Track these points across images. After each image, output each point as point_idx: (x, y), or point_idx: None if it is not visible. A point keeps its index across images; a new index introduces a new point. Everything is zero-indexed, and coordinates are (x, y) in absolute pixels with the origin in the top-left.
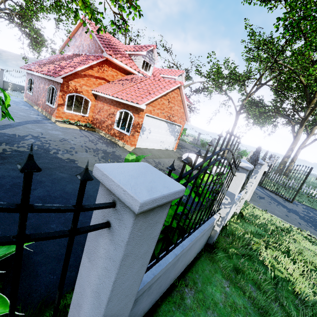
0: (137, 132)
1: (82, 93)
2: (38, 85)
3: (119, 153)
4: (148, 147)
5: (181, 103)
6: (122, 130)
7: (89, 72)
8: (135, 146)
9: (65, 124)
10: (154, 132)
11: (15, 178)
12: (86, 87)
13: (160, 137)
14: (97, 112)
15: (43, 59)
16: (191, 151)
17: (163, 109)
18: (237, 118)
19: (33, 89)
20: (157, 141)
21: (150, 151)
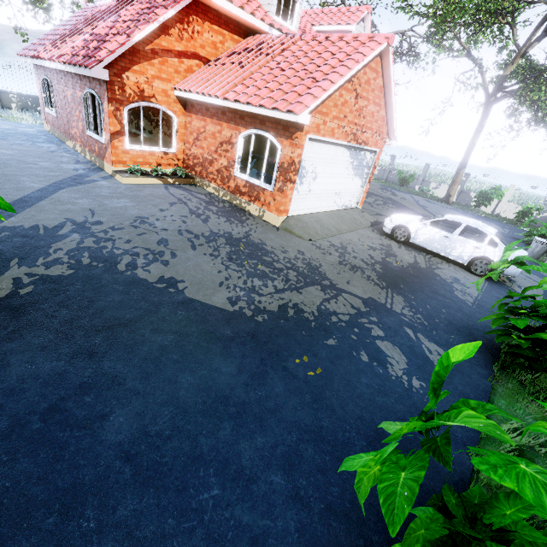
0: (290, 182)
1: (155, 100)
2: (63, 92)
3: (258, 236)
4: (310, 210)
5: (380, 95)
6: (255, 179)
7: (162, 42)
8: (287, 214)
9: (134, 178)
10: (323, 174)
11: (51, 383)
12: (161, 84)
13: (334, 185)
14: (192, 140)
15: (58, 26)
16: (385, 200)
17: (344, 116)
18: (487, 113)
19: (56, 102)
20: (329, 195)
21: (317, 221)
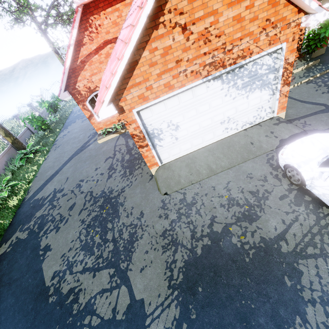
0: (142, 147)
1: (98, 88)
2: None
3: (127, 193)
4: (191, 149)
5: None
6: None
7: (84, 52)
8: (157, 165)
9: (102, 138)
10: (188, 119)
11: None
12: (97, 77)
13: (214, 117)
14: None
15: None
16: None
17: (177, 62)
18: None
19: None
20: (210, 128)
21: (189, 164)
